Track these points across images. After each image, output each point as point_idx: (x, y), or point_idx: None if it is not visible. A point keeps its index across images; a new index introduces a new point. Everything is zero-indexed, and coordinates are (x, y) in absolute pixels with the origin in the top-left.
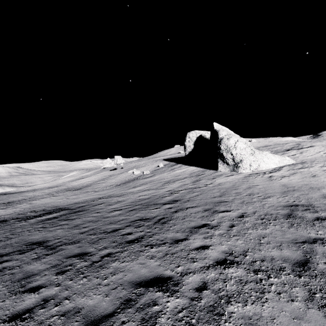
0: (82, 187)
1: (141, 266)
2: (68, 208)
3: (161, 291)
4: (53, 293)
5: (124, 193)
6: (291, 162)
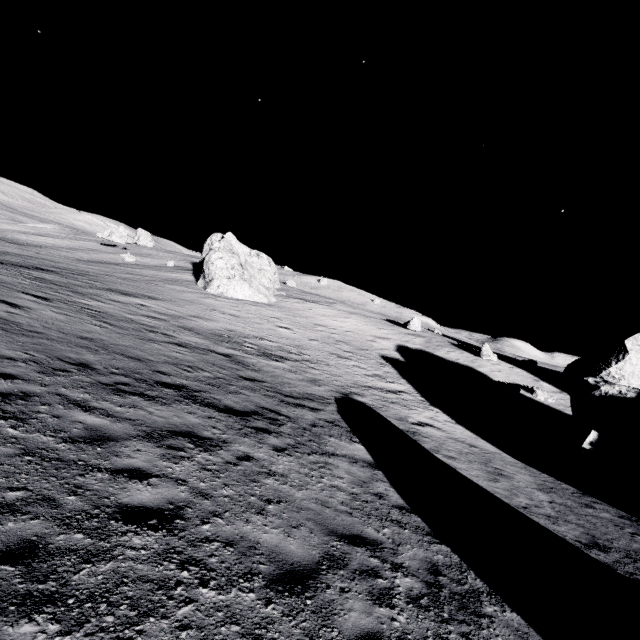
0: (28, 244)
1: None
2: None
3: None
4: None
5: (65, 263)
6: (262, 301)
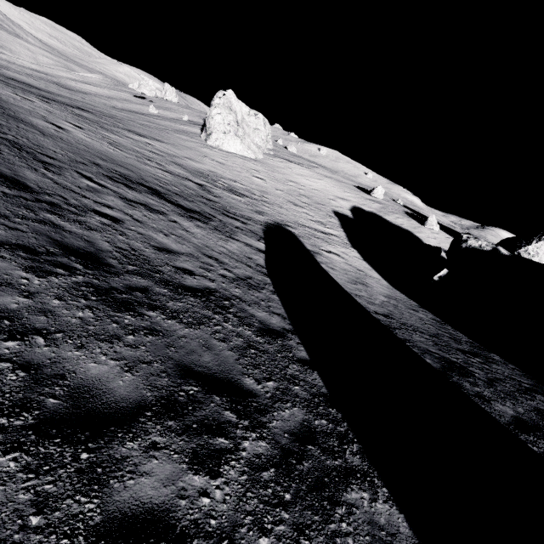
0: (76, 90)
1: (42, 99)
2: (37, 88)
3: (40, 100)
4: (1, 84)
5: (102, 108)
6: (250, 156)
